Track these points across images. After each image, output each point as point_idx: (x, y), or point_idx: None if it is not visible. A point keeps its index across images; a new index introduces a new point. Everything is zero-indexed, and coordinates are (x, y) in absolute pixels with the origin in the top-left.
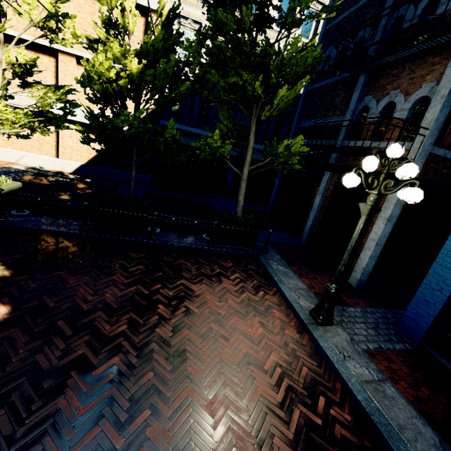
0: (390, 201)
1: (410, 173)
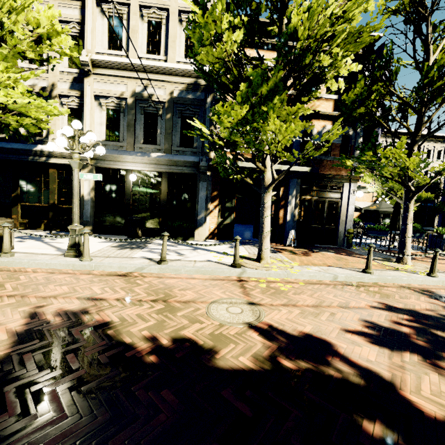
0: None
1: None
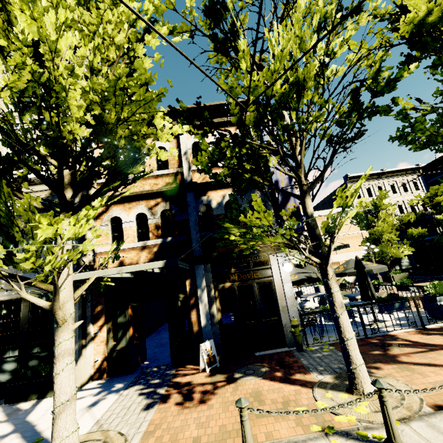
0: None
1: None
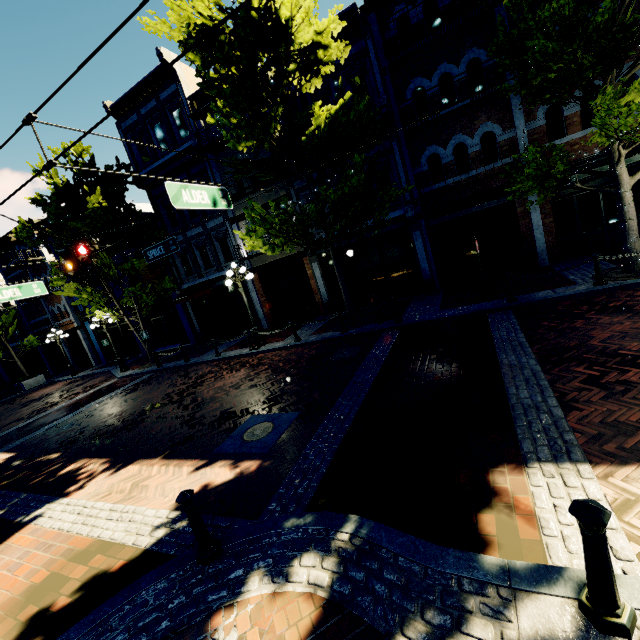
0: (81, 335)
1: (58, 333)
